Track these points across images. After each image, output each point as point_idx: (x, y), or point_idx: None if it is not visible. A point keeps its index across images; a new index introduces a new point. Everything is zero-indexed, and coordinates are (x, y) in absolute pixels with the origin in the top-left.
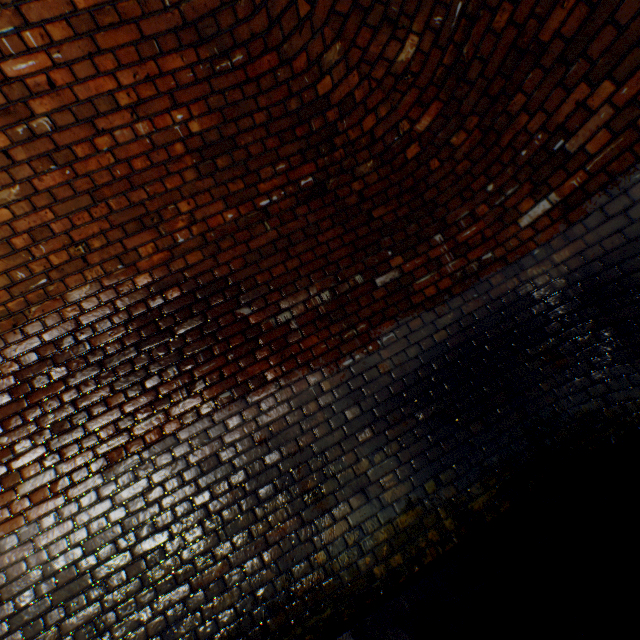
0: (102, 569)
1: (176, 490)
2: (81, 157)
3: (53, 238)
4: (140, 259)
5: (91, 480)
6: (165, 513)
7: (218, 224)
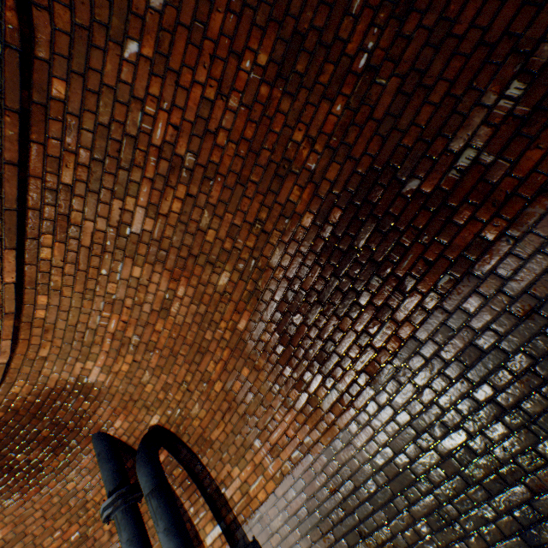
0: (416, 466)
1: (446, 389)
2: (218, 162)
3: (240, 230)
4: (295, 206)
5: (364, 393)
6: (448, 413)
7: (332, 126)
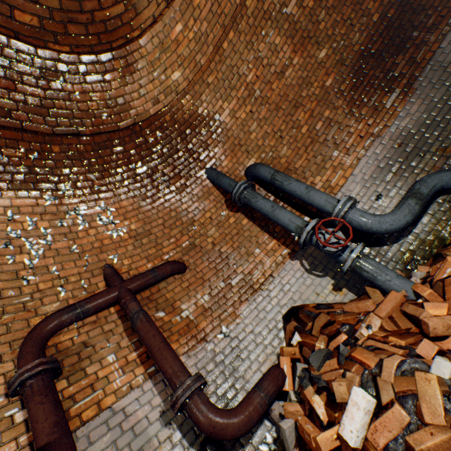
0: (450, 100)
1: None
2: None
3: (338, 25)
4: (369, 11)
5: (414, 85)
6: None
7: None
